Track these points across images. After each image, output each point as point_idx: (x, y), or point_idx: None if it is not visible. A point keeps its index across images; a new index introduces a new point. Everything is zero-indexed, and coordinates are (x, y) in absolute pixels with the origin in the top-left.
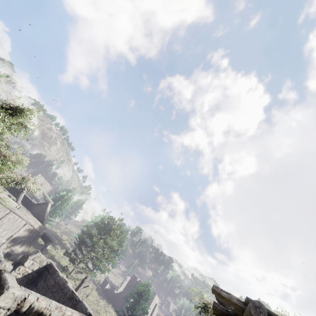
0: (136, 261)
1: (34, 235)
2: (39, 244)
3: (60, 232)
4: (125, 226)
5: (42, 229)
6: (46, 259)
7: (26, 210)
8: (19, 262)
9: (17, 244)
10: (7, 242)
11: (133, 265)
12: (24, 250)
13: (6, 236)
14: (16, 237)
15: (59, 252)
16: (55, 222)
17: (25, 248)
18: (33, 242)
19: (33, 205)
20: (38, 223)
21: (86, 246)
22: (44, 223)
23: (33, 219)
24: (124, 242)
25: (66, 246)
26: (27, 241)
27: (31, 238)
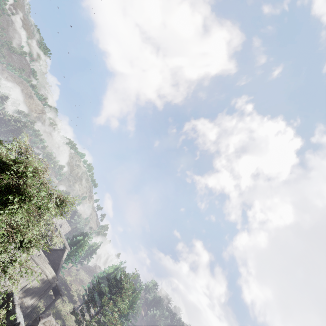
0: None
1: (47, 286)
2: (48, 295)
3: (71, 280)
4: (138, 283)
5: (55, 280)
6: (55, 324)
7: (44, 257)
8: (31, 325)
9: (28, 295)
10: (20, 292)
11: None
12: (34, 303)
13: (21, 285)
14: (29, 287)
15: (65, 306)
16: (67, 268)
17: (35, 301)
18: (44, 294)
19: (51, 250)
20: (52, 273)
21: (95, 306)
22: (57, 273)
23: (49, 268)
24: (135, 303)
25: (74, 299)
26: (39, 292)
27: (43, 289)
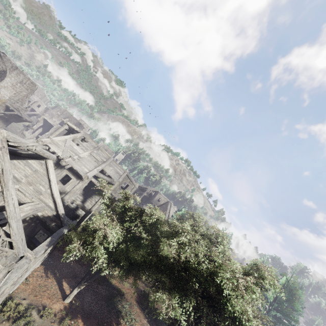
0: (318, 319)
1: None
2: None
3: None
4: (297, 280)
5: None
6: None
7: None
8: None
9: None
10: None
11: (315, 323)
12: None
13: None
14: None
15: None
16: None
17: None
18: None
19: None
20: None
21: None
22: None
23: None
24: (303, 301)
25: None
26: None
27: None
